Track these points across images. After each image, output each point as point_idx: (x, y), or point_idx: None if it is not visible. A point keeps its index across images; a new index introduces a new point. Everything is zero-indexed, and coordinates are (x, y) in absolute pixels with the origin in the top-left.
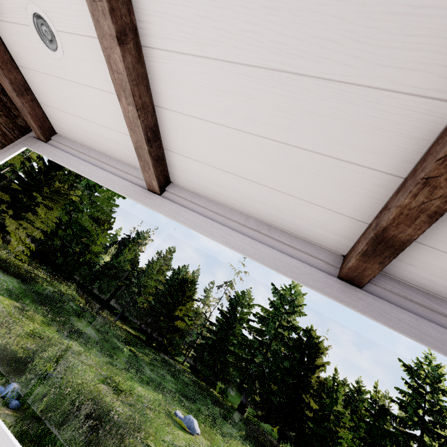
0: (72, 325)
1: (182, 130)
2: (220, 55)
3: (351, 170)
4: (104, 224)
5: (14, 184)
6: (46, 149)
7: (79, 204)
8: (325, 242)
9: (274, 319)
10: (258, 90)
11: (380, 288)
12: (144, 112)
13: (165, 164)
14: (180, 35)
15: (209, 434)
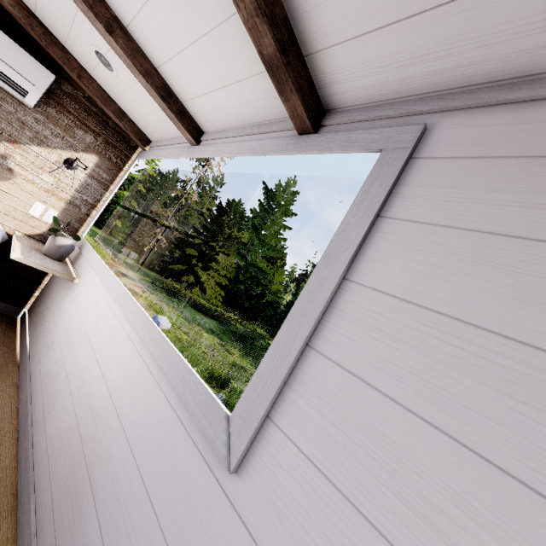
0: None
1: (175, 76)
2: None
3: (238, 21)
4: (277, 262)
5: (197, 240)
6: (146, 154)
7: (250, 247)
8: None
9: None
10: (169, 5)
11: (332, 127)
12: (150, 77)
13: (190, 117)
14: (128, 3)
15: None
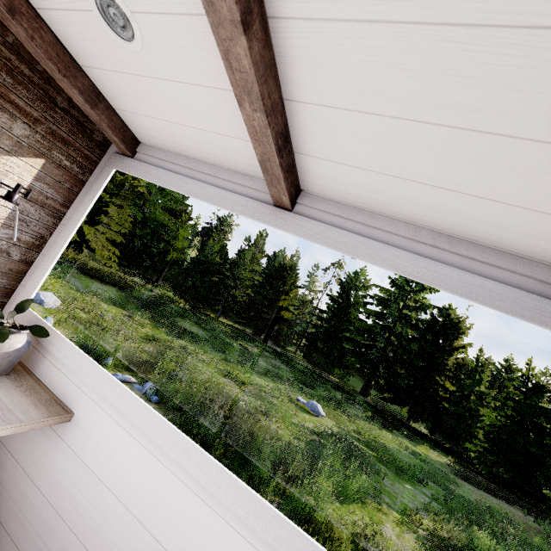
0: (179, 326)
1: (326, 128)
2: (410, 15)
3: None
4: (180, 215)
5: None
6: (138, 168)
7: (148, 196)
8: (541, 254)
9: (397, 300)
10: (475, 62)
11: None
12: (273, 116)
13: (295, 171)
14: None
15: (334, 415)
